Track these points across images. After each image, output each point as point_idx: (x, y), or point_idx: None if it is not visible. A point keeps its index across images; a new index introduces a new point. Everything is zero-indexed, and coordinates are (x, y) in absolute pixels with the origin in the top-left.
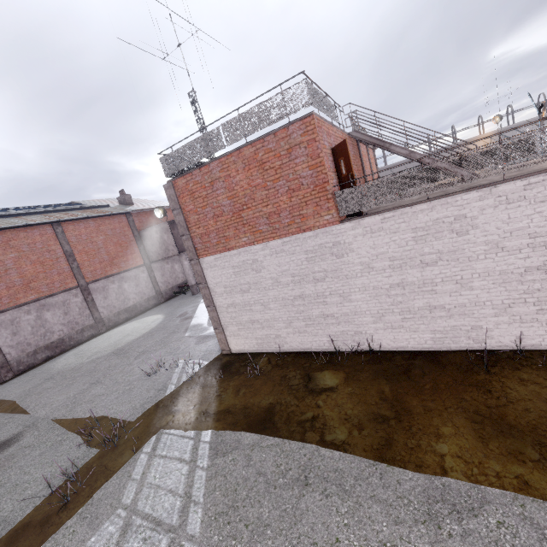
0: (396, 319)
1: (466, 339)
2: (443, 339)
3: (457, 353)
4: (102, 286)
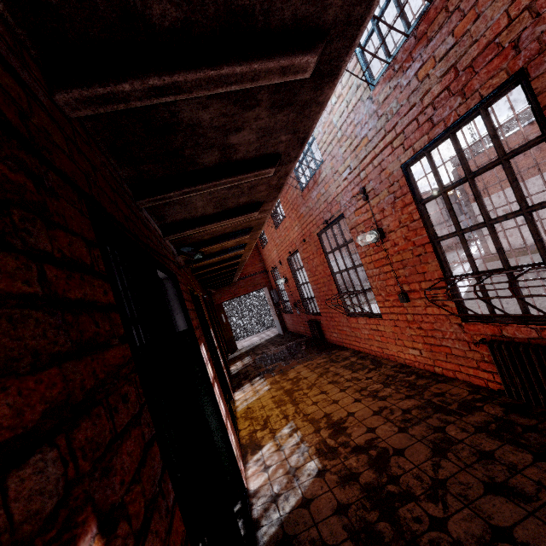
0: None
1: None
2: None
3: None
4: None
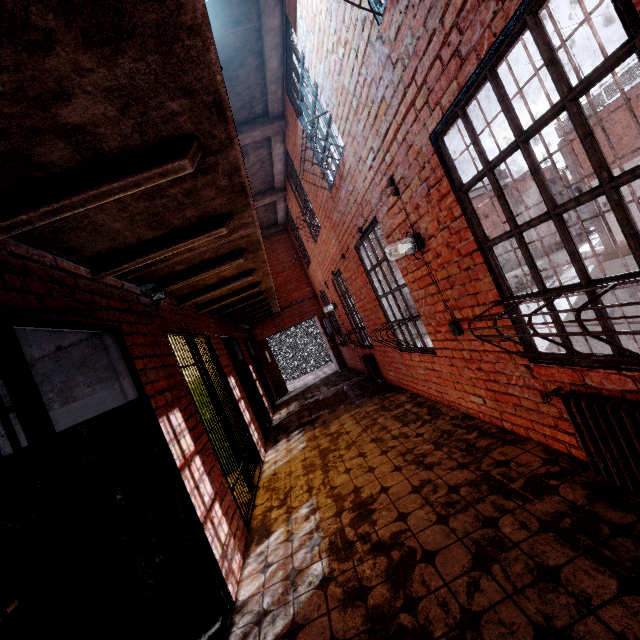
0: None
1: None
2: None
3: None
4: None
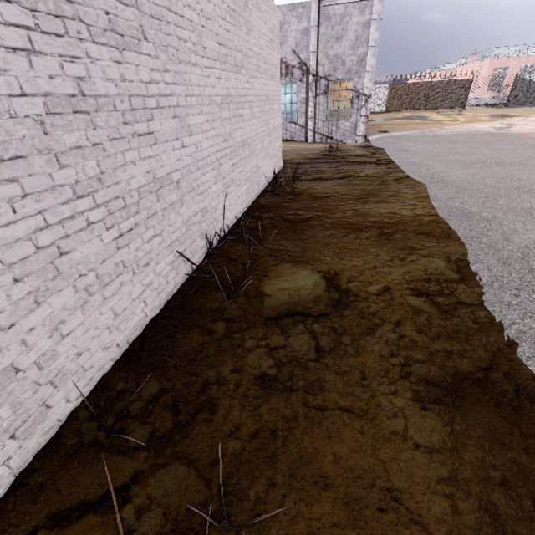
0: (229, 168)
1: (256, 184)
2: (249, 190)
3: (261, 200)
4: None
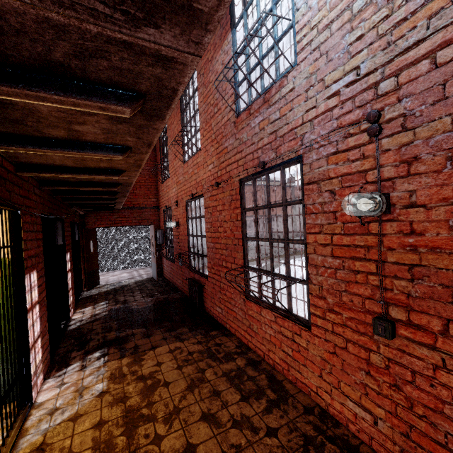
0: None
1: None
2: None
3: None
4: (273, 219)
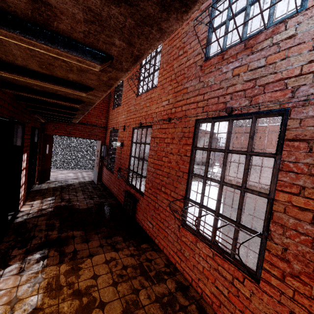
0: None
1: None
2: None
3: None
4: None
